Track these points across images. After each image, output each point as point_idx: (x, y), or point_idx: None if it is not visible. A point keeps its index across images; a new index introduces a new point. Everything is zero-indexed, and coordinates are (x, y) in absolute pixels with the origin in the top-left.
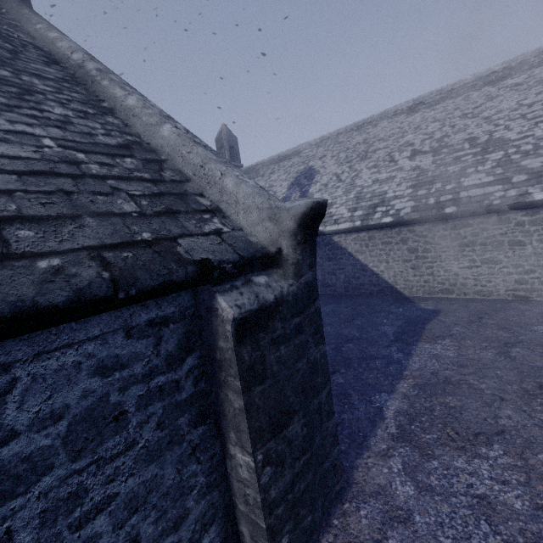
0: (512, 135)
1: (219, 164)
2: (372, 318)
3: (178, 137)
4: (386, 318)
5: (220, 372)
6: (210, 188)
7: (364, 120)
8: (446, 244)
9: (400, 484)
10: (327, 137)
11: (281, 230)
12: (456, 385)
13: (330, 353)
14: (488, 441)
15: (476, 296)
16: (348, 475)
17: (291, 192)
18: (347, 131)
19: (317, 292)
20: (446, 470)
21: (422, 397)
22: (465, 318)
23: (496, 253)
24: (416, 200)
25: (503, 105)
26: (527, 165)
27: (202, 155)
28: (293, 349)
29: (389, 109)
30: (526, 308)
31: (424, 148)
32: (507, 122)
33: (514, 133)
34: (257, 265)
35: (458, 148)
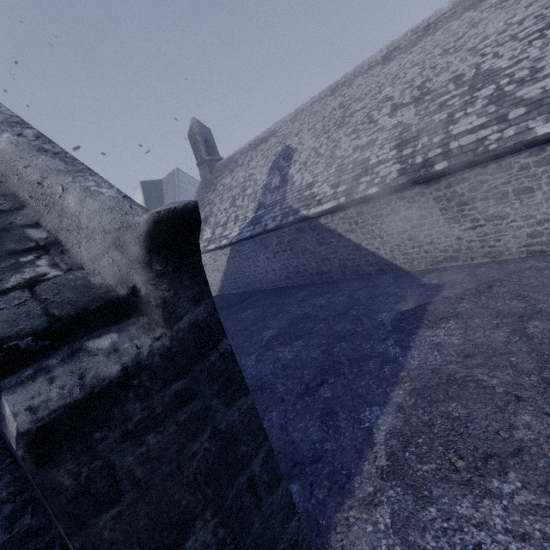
0: (503, 62)
1: (62, 175)
2: (369, 305)
3: (16, 148)
4: (384, 303)
5: (44, 501)
6: (49, 213)
7: (337, 81)
8: (442, 206)
9: (386, 549)
10: (302, 109)
11: (129, 260)
12: (461, 385)
13: (320, 358)
14: (501, 468)
15: (485, 259)
16: (323, 540)
17: (271, 177)
18: (321, 98)
19: (222, 329)
20: (447, 521)
21: (420, 407)
22: (472, 290)
23: (501, 206)
24: (401, 162)
25: (489, 29)
26: (524, 94)
27: (41, 167)
28: (175, 431)
29: (362, 63)
30: (543, 265)
31: (405, 99)
32: (496, 49)
33: (505, 60)
34: (100, 320)
35: (442, 92)
